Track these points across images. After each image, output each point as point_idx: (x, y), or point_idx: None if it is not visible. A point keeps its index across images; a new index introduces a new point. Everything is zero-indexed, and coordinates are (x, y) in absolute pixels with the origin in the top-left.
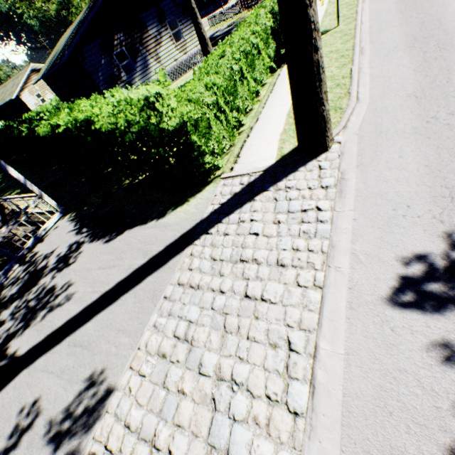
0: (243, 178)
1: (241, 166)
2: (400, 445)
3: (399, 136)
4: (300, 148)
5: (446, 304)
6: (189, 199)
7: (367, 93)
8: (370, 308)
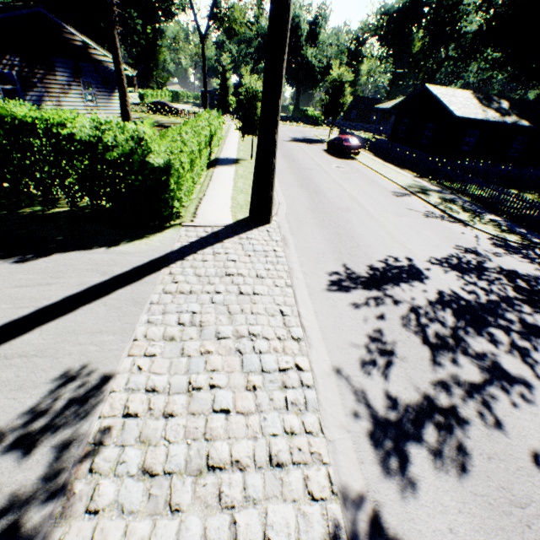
0: (206, 228)
1: (202, 220)
2: (350, 339)
3: (309, 224)
4: (252, 217)
5: (350, 289)
6: (148, 236)
7: (284, 201)
8: (320, 293)
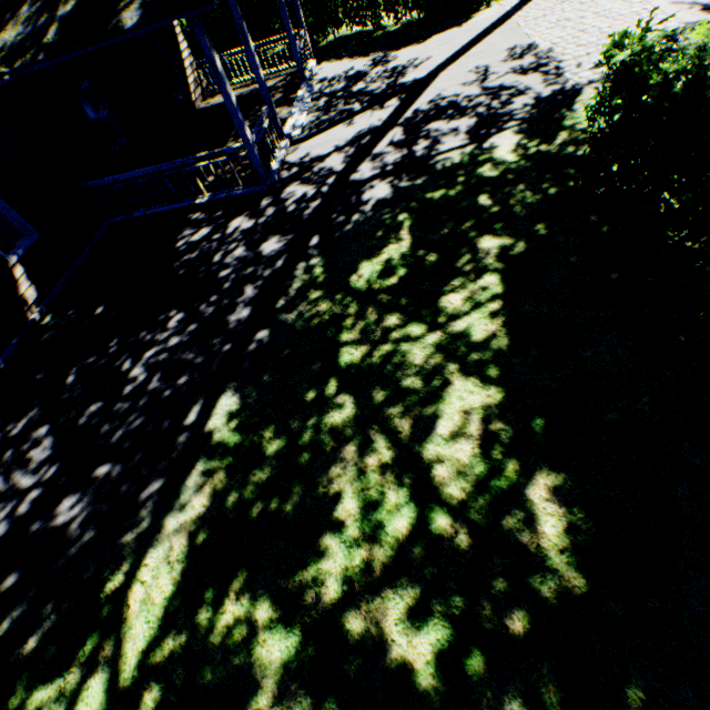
0: None
1: None
2: None
3: None
4: None
5: None
6: (478, 14)
7: None
8: None
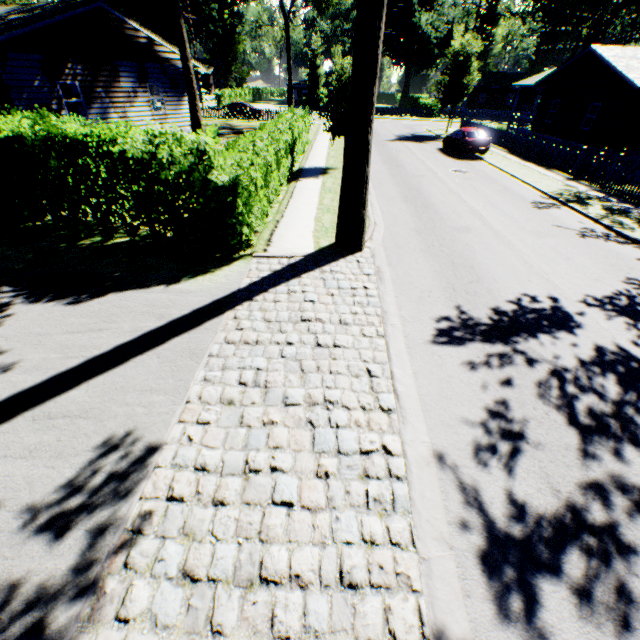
0: (281, 259)
1: (277, 249)
2: (460, 412)
3: (412, 252)
4: (338, 244)
5: (465, 341)
6: (213, 270)
7: (381, 221)
8: (422, 346)
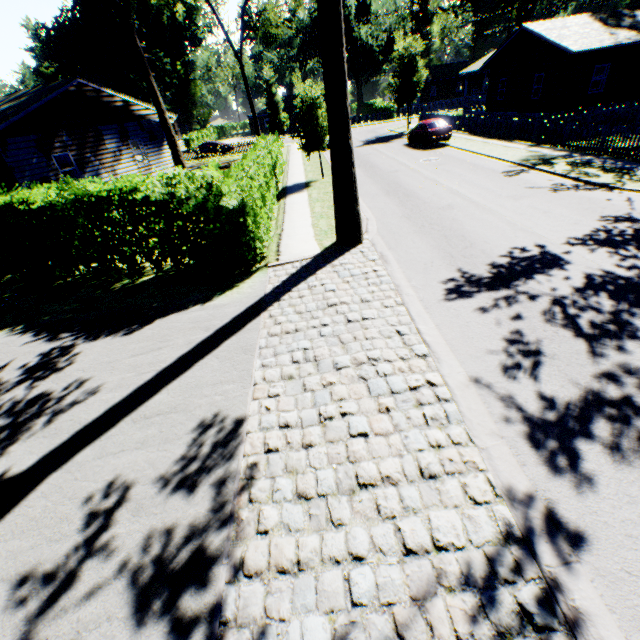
0: (294, 264)
1: (287, 257)
2: (483, 346)
3: (407, 234)
4: (340, 241)
5: (473, 294)
6: (237, 284)
7: (371, 215)
8: (437, 305)
